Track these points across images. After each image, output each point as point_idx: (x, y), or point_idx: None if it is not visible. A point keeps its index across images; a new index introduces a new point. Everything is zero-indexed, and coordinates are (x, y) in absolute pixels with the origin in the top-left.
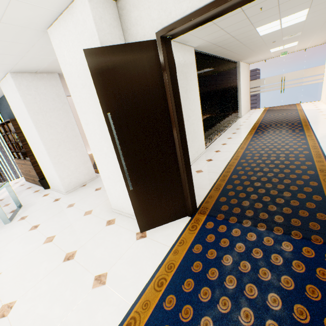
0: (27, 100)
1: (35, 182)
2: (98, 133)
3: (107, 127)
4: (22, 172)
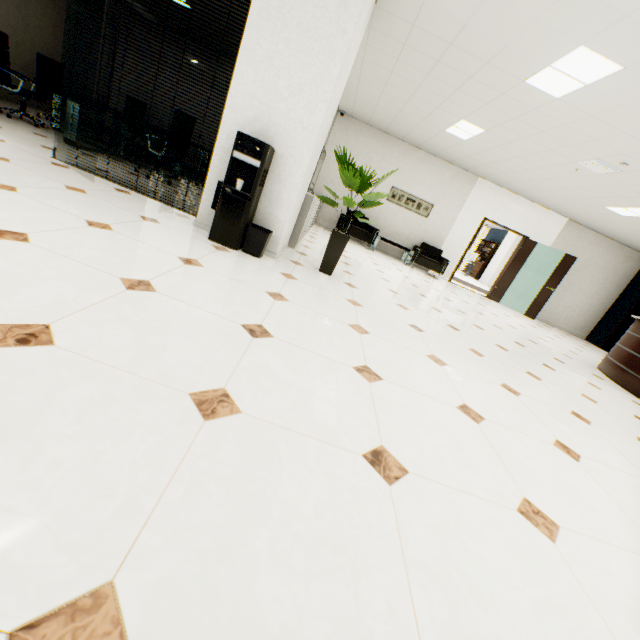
0: (515, 243)
1: (471, 274)
2: None
3: None
4: (467, 266)
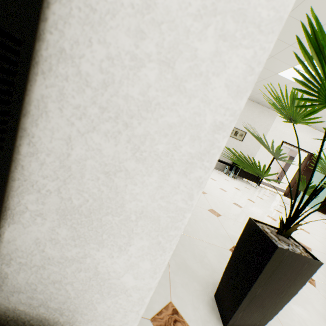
0: None
1: None
2: (293, 168)
3: (297, 168)
4: None
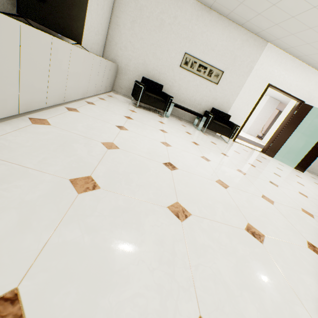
0: (266, 104)
1: None
2: (279, 122)
3: None
4: None
